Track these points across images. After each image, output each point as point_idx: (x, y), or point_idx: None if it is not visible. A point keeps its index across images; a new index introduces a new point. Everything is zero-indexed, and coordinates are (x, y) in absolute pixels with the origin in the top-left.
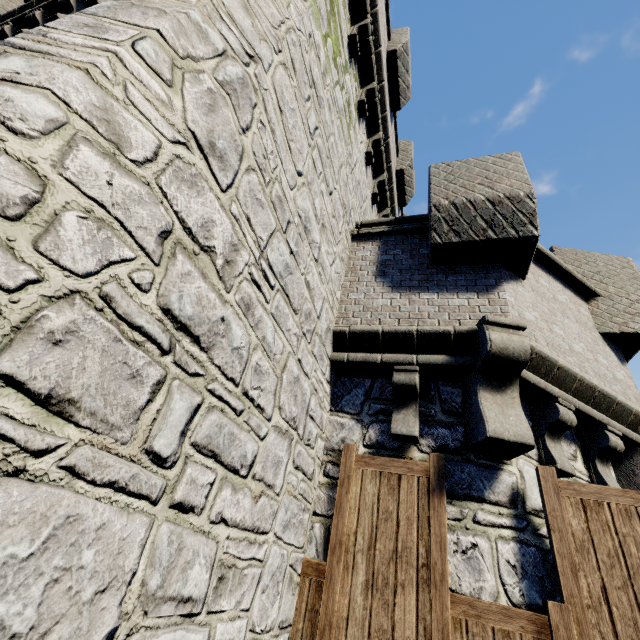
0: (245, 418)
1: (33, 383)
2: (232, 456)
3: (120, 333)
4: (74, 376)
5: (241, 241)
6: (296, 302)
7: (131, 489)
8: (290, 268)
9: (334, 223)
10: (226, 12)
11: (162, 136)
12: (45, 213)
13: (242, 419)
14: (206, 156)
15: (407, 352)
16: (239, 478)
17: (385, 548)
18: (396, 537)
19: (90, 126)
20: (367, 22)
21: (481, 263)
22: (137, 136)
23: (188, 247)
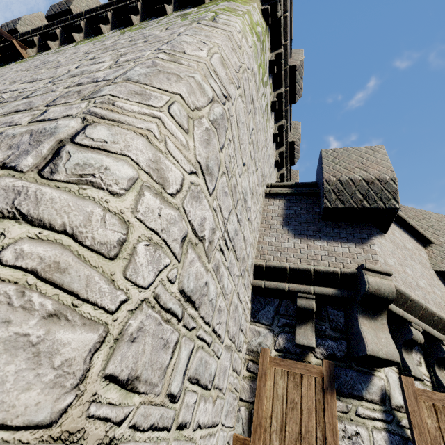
0: (212, 347)
1: (121, 374)
2: (205, 377)
3: (161, 318)
4: (139, 359)
5: (216, 225)
6: (238, 253)
7: (159, 425)
8: (237, 231)
9: (257, 189)
10: (213, 69)
11: (184, 171)
12: (128, 248)
13: (211, 348)
14: (204, 175)
15: (306, 283)
16: (207, 391)
17: (292, 430)
18: (300, 422)
19: (149, 176)
20: (281, 51)
21: (357, 221)
22: (172, 175)
23: (193, 242)
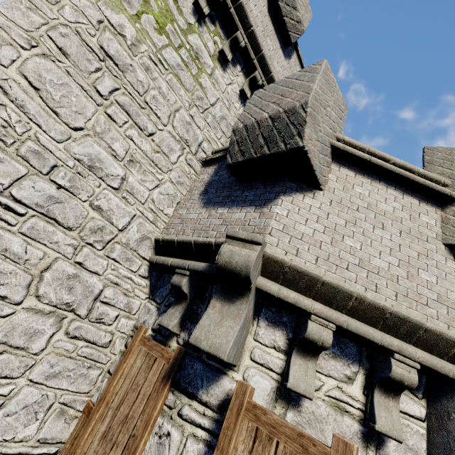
0: None
1: None
2: None
3: None
4: None
5: None
6: (72, 222)
7: None
8: (58, 199)
9: (159, 157)
10: None
11: None
12: None
13: None
14: None
15: (190, 258)
16: None
17: (123, 412)
18: (133, 406)
19: None
20: None
21: (272, 178)
22: None
23: None
